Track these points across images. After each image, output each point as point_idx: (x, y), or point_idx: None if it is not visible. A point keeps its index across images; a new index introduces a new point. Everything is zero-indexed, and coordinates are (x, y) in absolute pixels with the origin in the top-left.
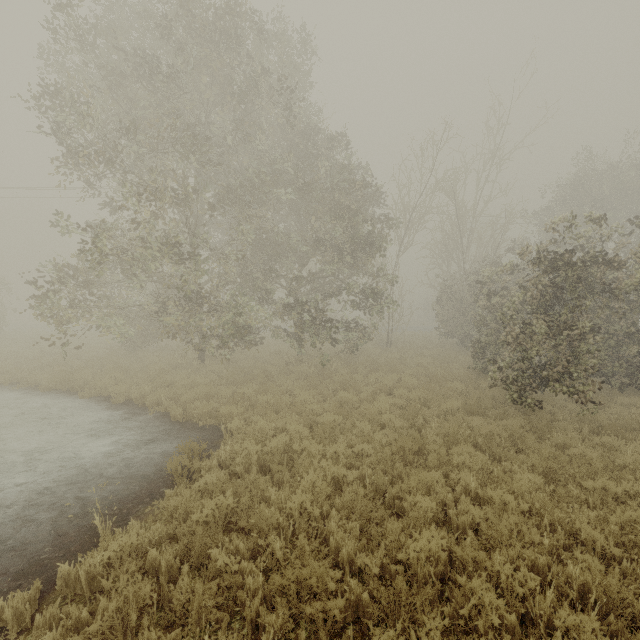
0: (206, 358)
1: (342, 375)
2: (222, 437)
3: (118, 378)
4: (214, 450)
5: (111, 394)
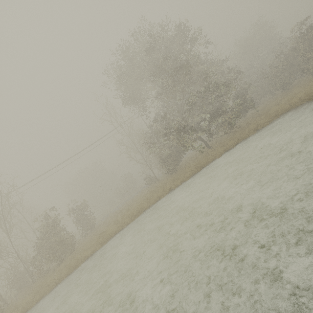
0: (211, 147)
1: (266, 108)
2: (290, 110)
3: (213, 154)
4: (299, 106)
5: (230, 146)
